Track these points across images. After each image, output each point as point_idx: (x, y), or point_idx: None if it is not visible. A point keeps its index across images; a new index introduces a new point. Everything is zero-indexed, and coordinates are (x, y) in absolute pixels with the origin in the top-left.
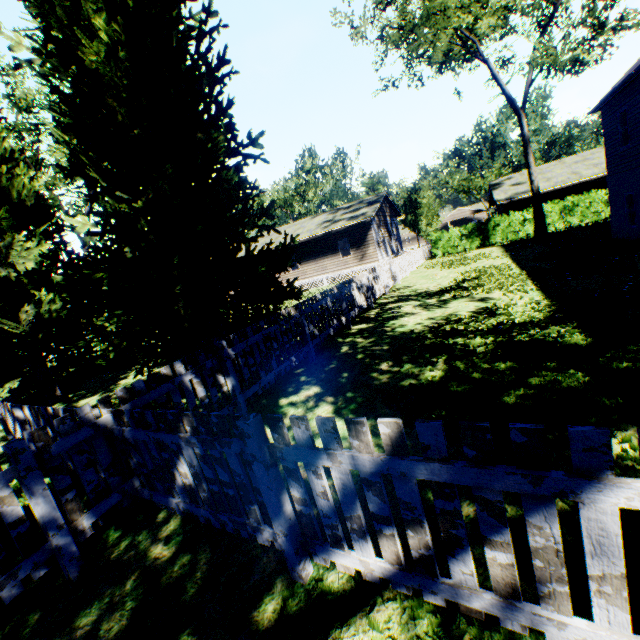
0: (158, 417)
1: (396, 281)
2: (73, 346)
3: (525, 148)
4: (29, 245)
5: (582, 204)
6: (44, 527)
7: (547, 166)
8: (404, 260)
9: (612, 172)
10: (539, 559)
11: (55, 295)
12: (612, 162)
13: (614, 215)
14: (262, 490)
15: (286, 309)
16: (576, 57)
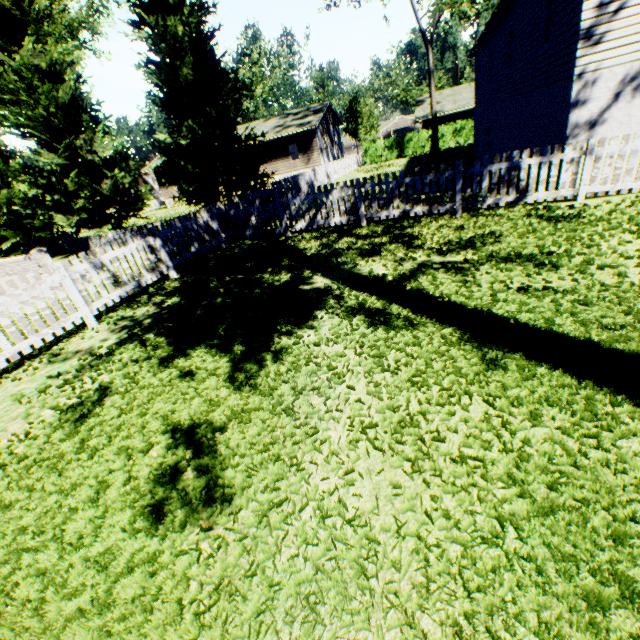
0: (247, 203)
1: (331, 180)
2: (136, 208)
3: (429, 79)
4: (106, 140)
5: (467, 128)
6: (217, 232)
7: (460, 89)
8: (338, 165)
9: (475, 108)
10: (328, 209)
11: (126, 174)
12: (475, 100)
13: (474, 140)
14: (280, 213)
15: (268, 185)
16: (463, 10)
